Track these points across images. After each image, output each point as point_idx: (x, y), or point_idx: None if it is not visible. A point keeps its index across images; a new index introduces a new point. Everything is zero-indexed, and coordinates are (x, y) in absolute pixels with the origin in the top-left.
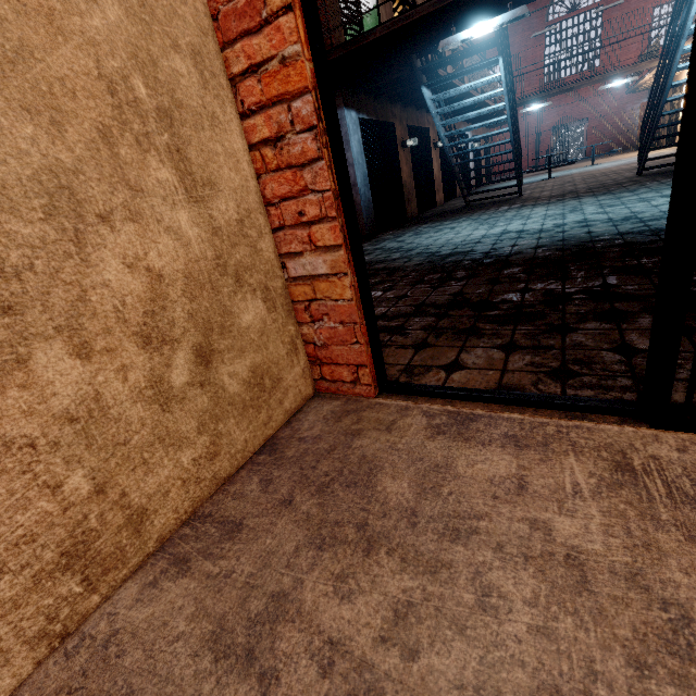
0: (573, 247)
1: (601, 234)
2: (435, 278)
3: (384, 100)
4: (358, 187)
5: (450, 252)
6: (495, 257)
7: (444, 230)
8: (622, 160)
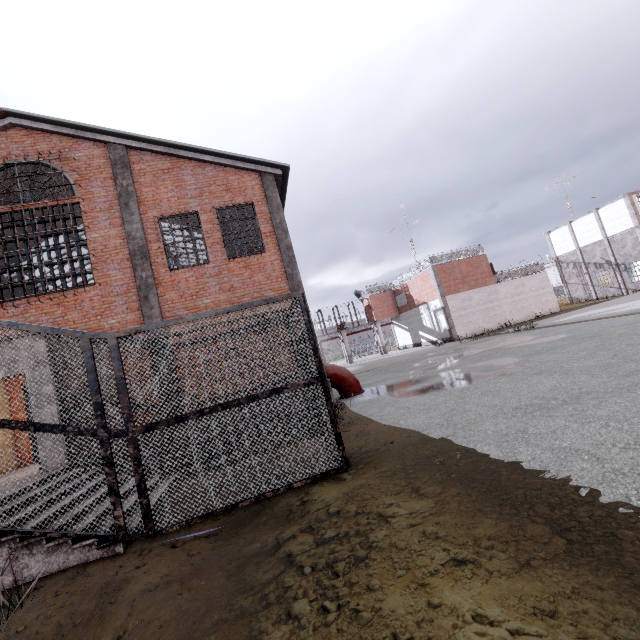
0: None
1: None
2: None
3: None
4: None
5: None
6: None
7: None
8: None
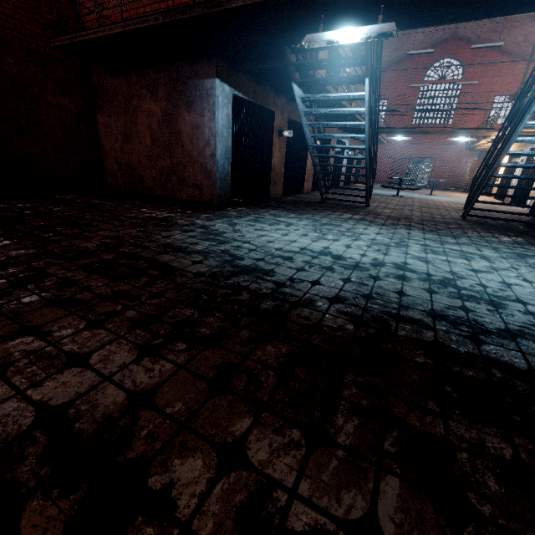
0: (372, 321)
1: (413, 304)
2: (174, 322)
3: (268, 88)
4: (216, 158)
5: (249, 265)
6: (280, 299)
7: (280, 223)
8: (452, 197)
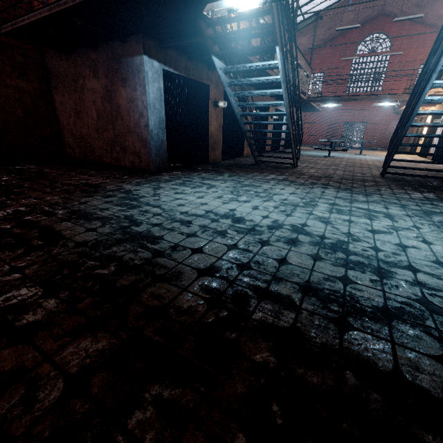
0: (231, 300)
1: (289, 275)
2: (4, 306)
3: (200, 63)
4: (149, 128)
5: (141, 232)
6: (145, 272)
7: (203, 186)
8: (379, 156)
